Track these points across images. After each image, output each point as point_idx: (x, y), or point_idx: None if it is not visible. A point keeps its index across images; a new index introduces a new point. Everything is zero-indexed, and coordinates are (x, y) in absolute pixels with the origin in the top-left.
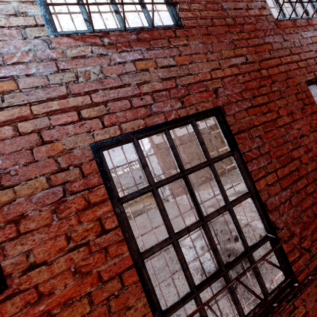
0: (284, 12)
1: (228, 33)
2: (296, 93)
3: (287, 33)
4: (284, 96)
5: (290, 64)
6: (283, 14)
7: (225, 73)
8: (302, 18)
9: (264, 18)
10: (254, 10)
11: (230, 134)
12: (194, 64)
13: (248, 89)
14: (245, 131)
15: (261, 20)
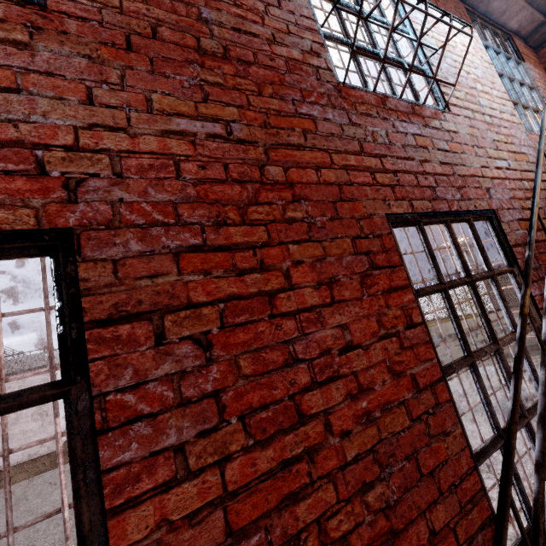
0: (365, 78)
1: (194, 66)
2: (357, 237)
3: (360, 113)
4: (320, 238)
5: (353, 172)
6: (364, 81)
7: (142, 146)
8: (403, 99)
9: (311, 71)
10: (291, 50)
11: (80, 324)
12: (28, 96)
13: (207, 202)
14: (145, 318)
15: (303, 71)
